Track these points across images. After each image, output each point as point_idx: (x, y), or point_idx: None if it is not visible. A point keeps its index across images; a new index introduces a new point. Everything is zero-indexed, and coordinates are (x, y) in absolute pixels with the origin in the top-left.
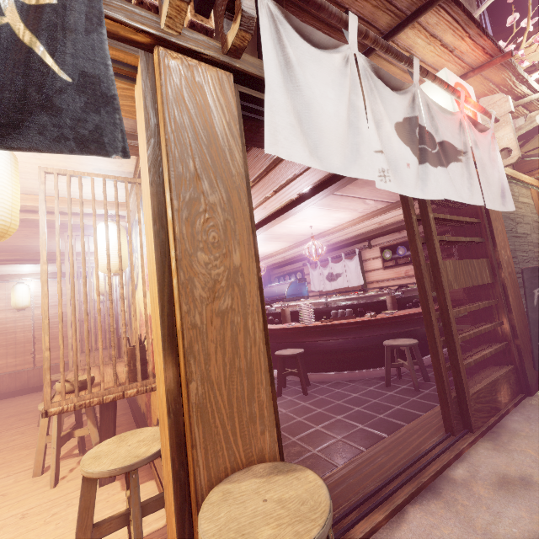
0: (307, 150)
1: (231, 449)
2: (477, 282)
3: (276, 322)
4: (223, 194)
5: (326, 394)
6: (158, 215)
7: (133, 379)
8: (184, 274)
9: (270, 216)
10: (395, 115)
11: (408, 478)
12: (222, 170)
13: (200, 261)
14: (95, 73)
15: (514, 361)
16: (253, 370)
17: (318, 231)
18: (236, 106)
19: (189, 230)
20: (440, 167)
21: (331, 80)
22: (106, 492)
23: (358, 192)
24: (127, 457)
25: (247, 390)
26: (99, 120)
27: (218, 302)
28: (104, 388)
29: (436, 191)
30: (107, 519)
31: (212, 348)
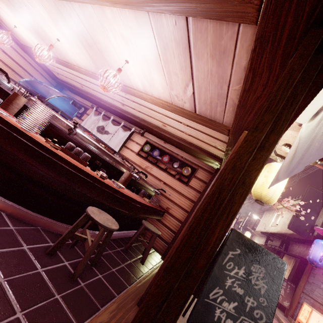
0: None
1: None
2: None
3: None
4: None
5: None
6: None
7: None
8: None
9: None
10: None
11: None
12: None
13: None
14: None
15: None
16: None
17: (127, 81)
18: None
19: None
20: None
21: None
22: None
23: (202, 61)
24: None
25: None
26: None
27: None
28: None
29: None
30: None
31: None
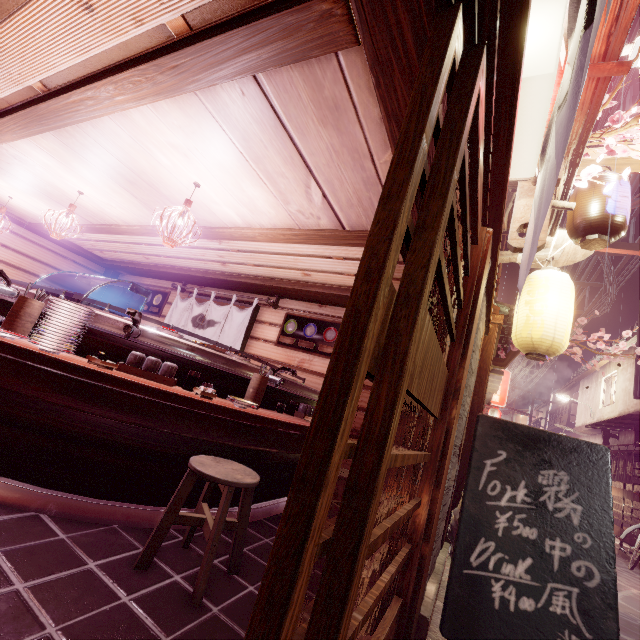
0: None
1: None
2: (431, 404)
3: None
4: None
5: None
6: None
7: None
8: None
9: (108, 69)
10: None
11: None
12: None
13: None
14: None
15: (407, 591)
16: None
17: (212, 218)
18: None
19: None
20: None
21: None
22: None
23: (310, 136)
24: None
25: None
26: None
27: None
28: None
29: None
30: None
31: None
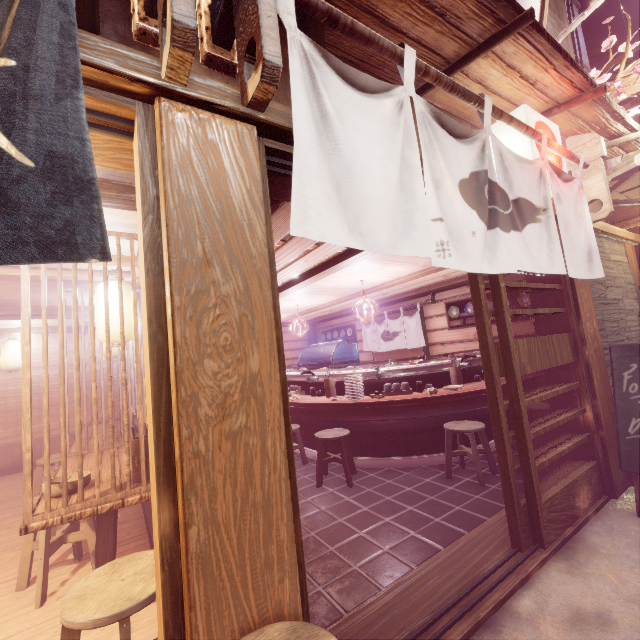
0: (346, 226)
1: (240, 606)
2: (555, 363)
3: (319, 394)
4: (239, 283)
5: (374, 486)
6: (156, 313)
7: (137, 479)
8: (186, 389)
9: (313, 270)
10: (459, 171)
11: (464, 612)
12: (239, 251)
13: (206, 371)
14: (67, 152)
15: (598, 457)
16: (272, 502)
17: (372, 284)
18: (259, 168)
19: (194, 332)
20: (514, 231)
21: (380, 133)
22: None
23: None
24: (118, 600)
25: (263, 529)
26: (71, 214)
27: (229, 421)
28: (99, 495)
29: (508, 263)
30: None
31: (220, 480)
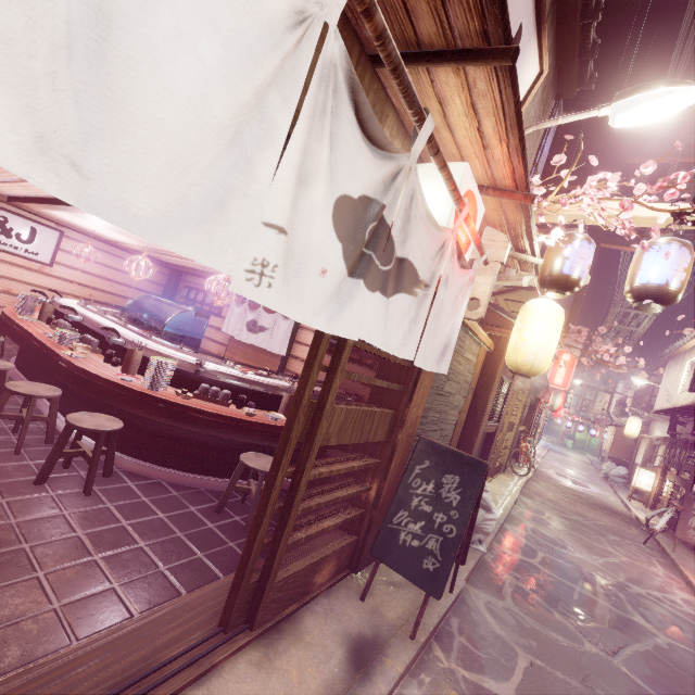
0: (33, 130)
1: None
2: (366, 439)
3: (115, 363)
4: None
5: (120, 502)
6: None
7: None
8: None
9: None
10: (350, 183)
11: None
12: None
13: None
14: None
15: (360, 533)
16: None
17: None
18: None
19: None
20: (381, 293)
21: (233, 26)
22: None
23: None
24: None
25: None
26: None
27: None
28: None
29: (353, 326)
30: None
31: None
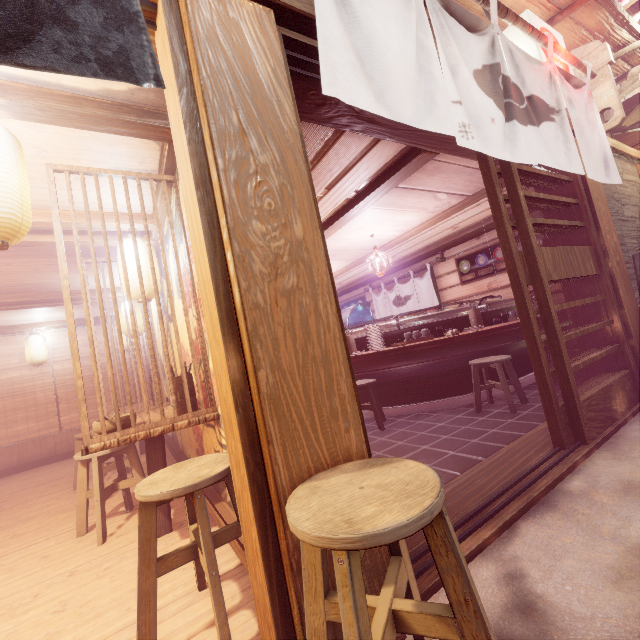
0: (373, 94)
1: (312, 447)
2: (580, 273)
3: None
4: (275, 154)
5: (406, 427)
6: (201, 178)
7: (182, 413)
8: (239, 245)
9: (323, 225)
10: (472, 61)
11: (516, 494)
12: (272, 125)
13: (255, 231)
14: None
15: (630, 365)
16: (330, 359)
17: (381, 242)
18: (280, 49)
19: (240, 194)
20: (531, 126)
21: (393, 13)
22: (163, 542)
23: (427, 183)
24: (189, 479)
25: (324, 382)
26: (124, 41)
27: (282, 280)
28: (149, 421)
29: (528, 154)
30: (172, 552)
31: (280, 332)
